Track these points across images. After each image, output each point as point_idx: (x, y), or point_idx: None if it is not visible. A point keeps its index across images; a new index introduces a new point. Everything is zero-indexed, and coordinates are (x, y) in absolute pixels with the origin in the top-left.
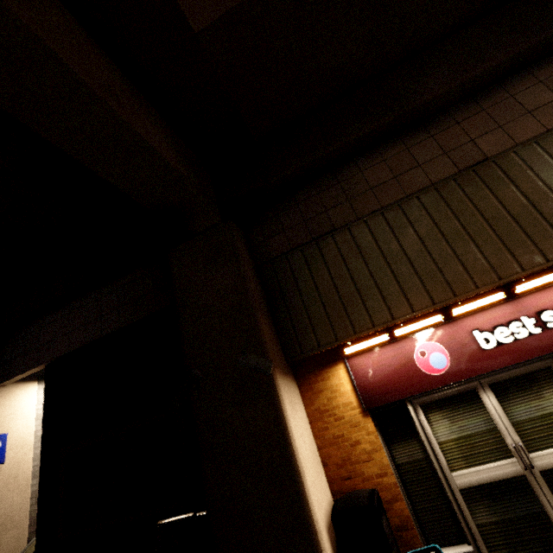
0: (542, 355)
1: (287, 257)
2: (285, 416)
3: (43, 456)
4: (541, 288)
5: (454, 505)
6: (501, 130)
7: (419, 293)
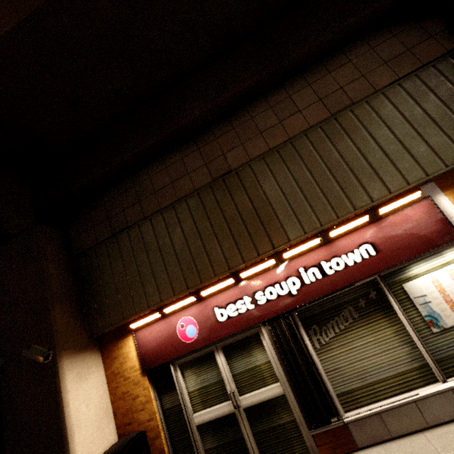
0: (252, 325)
1: (95, 250)
2: (63, 392)
3: None
4: (258, 273)
5: (192, 438)
6: (242, 146)
7: (179, 280)
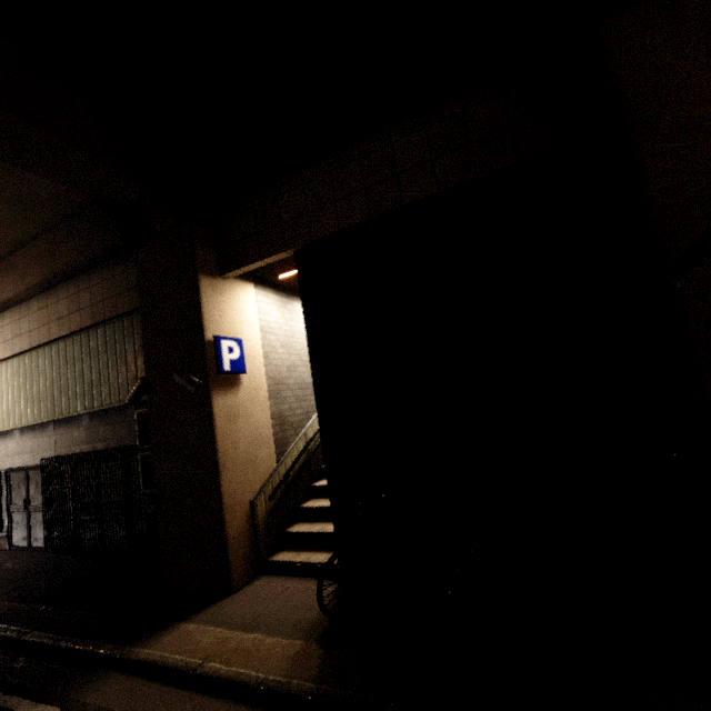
0: None
1: None
2: None
3: (316, 367)
4: None
5: None
6: None
7: None
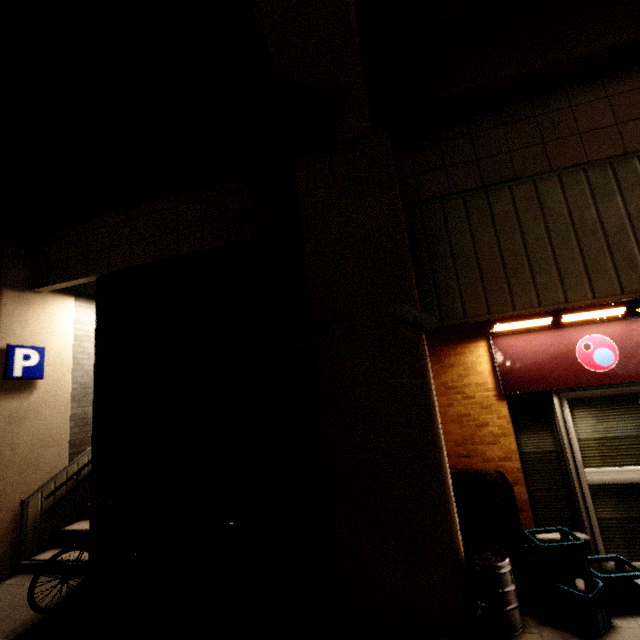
0: None
1: (442, 203)
2: (431, 382)
3: (98, 379)
4: None
5: (580, 498)
6: None
7: (608, 278)
